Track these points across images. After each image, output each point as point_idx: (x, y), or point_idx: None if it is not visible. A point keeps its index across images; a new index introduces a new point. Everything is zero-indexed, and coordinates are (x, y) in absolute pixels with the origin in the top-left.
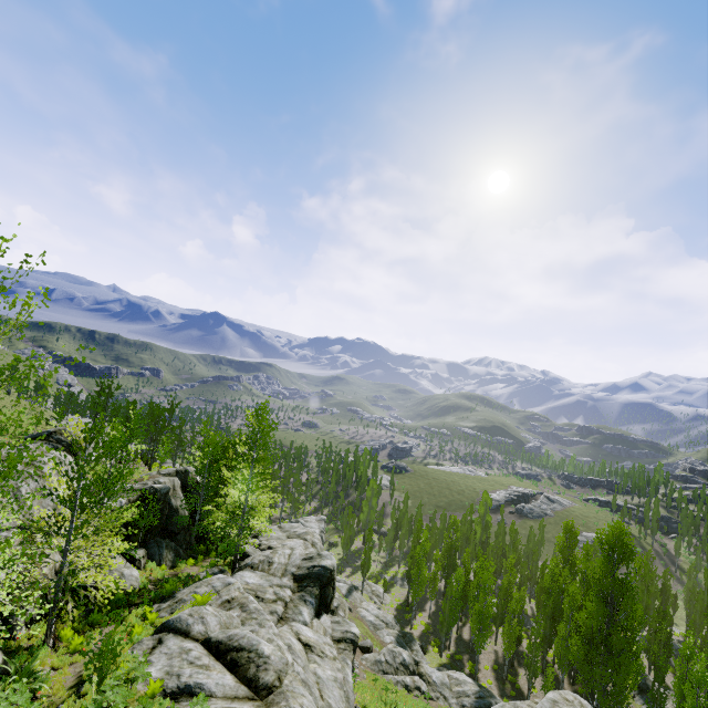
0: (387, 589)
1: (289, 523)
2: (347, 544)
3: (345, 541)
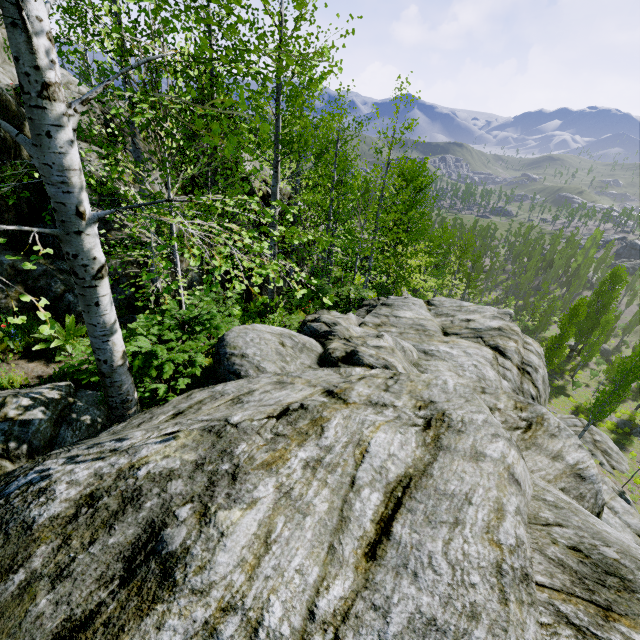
0: (617, 439)
1: (453, 300)
2: (553, 357)
3: (550, 352)
